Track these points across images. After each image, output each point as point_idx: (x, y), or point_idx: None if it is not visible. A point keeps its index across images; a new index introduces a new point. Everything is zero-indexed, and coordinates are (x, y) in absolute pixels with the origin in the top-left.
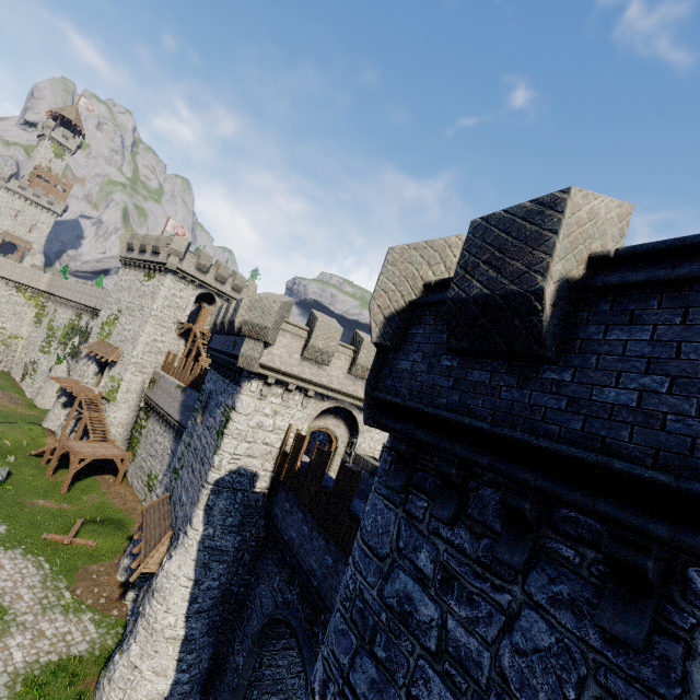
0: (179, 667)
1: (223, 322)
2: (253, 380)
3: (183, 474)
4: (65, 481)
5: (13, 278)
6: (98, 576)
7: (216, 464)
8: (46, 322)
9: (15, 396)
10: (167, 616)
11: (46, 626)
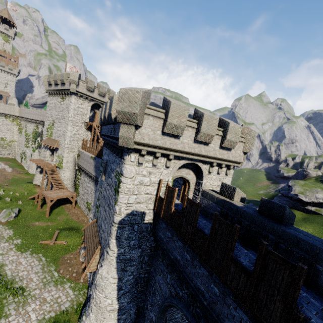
0: (119, 322)
1: (104, 116)
2: (131, 153)
3: (100, 210)
4: (46, 211)
5: (1, 111)
6: (70, 261)
7: (117, 211)
8: (23, 132)
9: (19, 170)
10: (106, 299)
11: (46, 295)
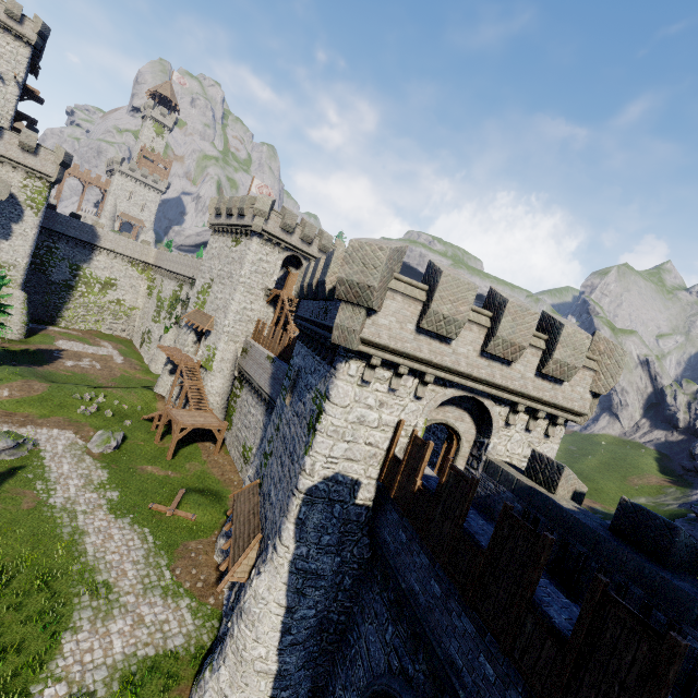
0: None
1: (311, 283)
2: (351, 360)
3: (272, 463)
4: (169, 449)
5: (127, 253)
6: (197, 555)
7: (307, 468)
8: (155, 293)
9: (135, 362)
10: (257, 646)
11: (146, 610)
